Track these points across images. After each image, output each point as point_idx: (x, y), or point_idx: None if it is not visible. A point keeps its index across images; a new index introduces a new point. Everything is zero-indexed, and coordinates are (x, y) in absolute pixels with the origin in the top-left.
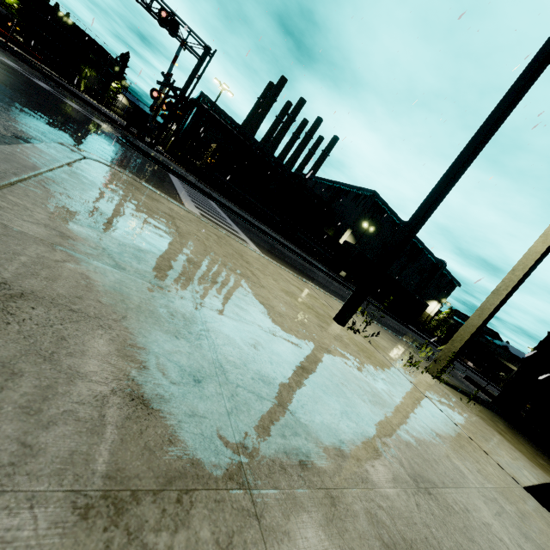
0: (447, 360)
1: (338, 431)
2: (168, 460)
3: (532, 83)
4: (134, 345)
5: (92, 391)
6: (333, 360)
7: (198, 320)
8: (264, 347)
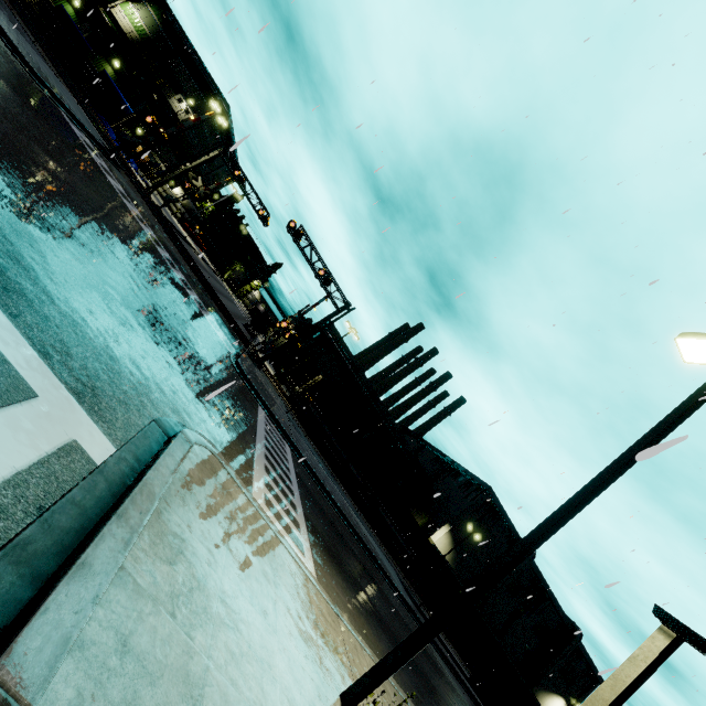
0: None
1: None
2: None
3: (570, 518)
4: (160, 704)
5: None
6: None
7: (201, 682)
8: None
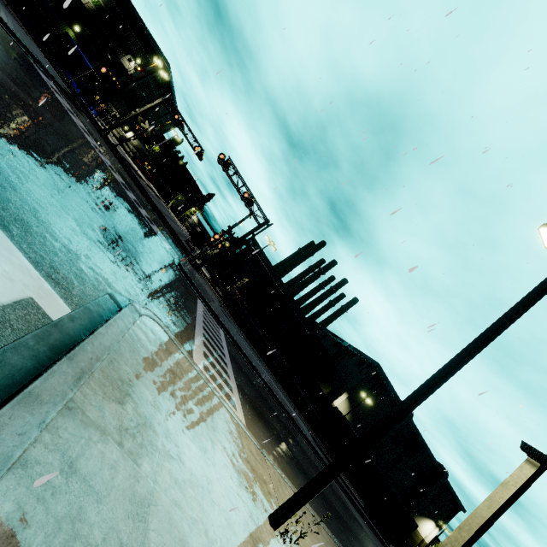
0: None
1: None
2: None
3: (457, 370)
4: (106, 519)
5: None
6: None
7: (146, 502)
8: (180, 539)
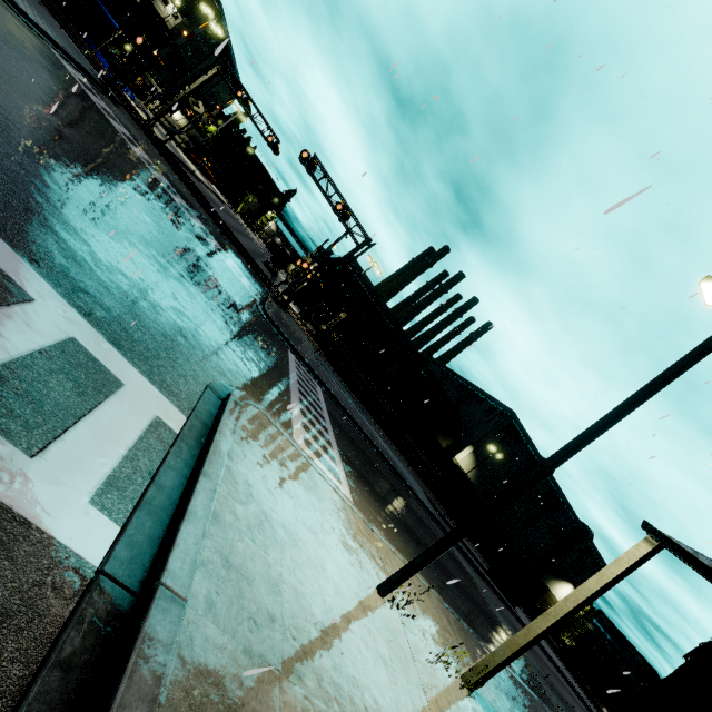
0: (478, 672)
1: (324, 674)
2: (261, 649)
3: (571, 455)
4: (256, 596)
5: (246, 615)
6: (349, 630)
7: (279, 582)
8: (306, 608)
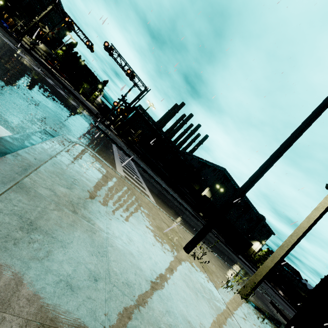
0: (250, 287)
1: (160, 322)
2: (75, 318)
3: (292, 144)
4: (73, 257)
5: (53, 279)
6: (173, 276)
7: (104, 245)
8: (134, 264)
